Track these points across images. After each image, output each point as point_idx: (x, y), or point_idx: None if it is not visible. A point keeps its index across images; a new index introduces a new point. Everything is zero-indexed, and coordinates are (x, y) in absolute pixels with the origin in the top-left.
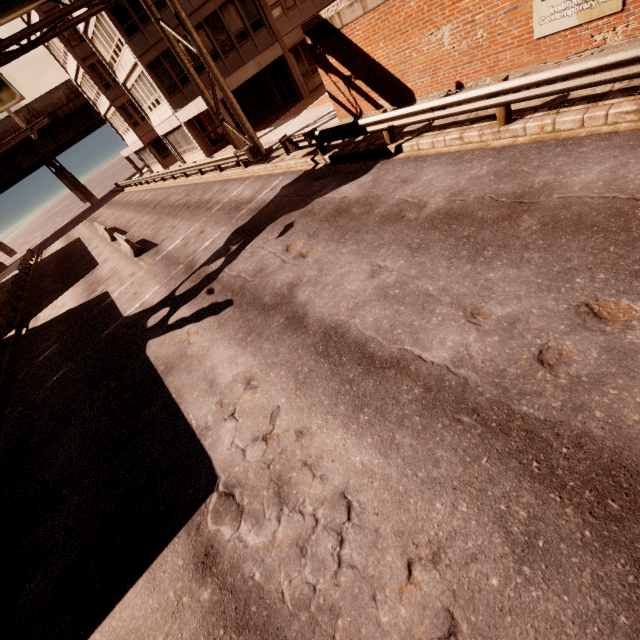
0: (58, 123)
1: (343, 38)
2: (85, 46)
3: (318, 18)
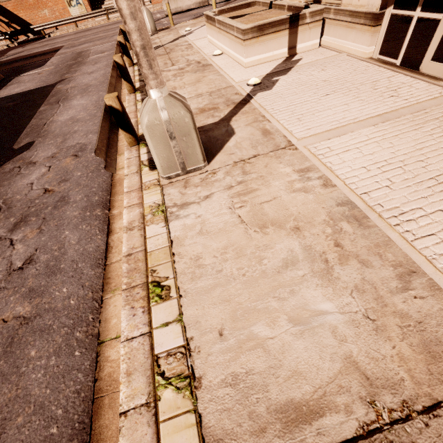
0: None
1: (1, 7)
2: None
3: None
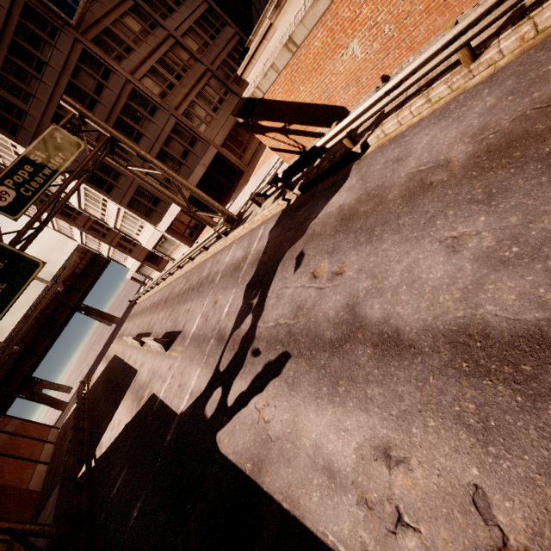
0: (78, 278)
1: (267, 102)
2: (82, 217)
3: (242, 100)
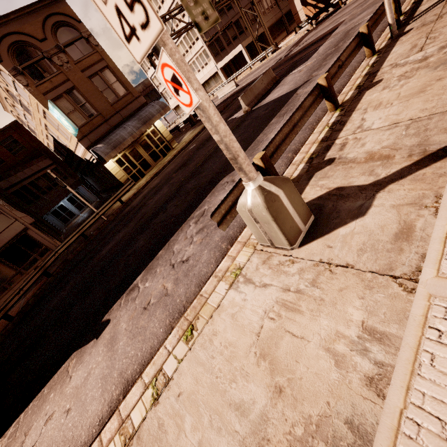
0: None
1: None
2: None
3: None
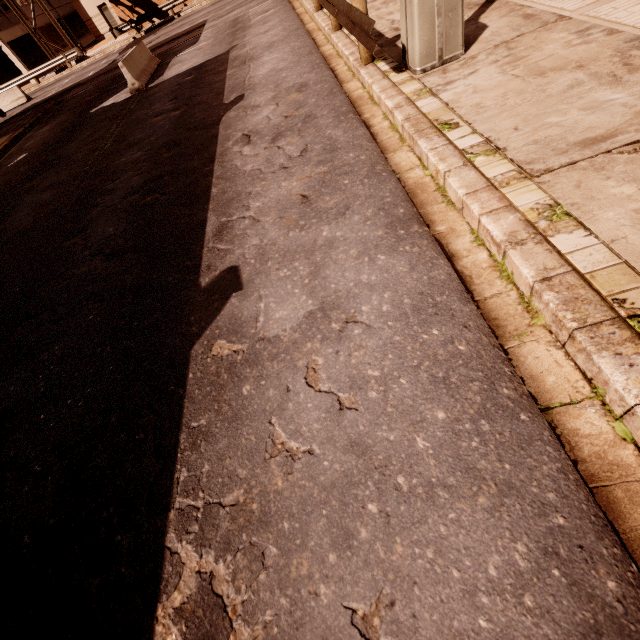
0: None
1: None
2: None
3: None
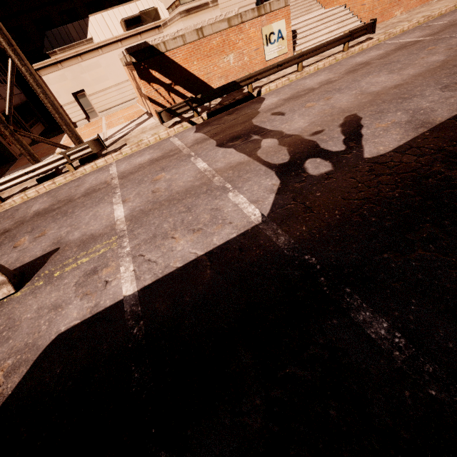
0: None
1: (166, 58)
2: None
3: (145, 44)
